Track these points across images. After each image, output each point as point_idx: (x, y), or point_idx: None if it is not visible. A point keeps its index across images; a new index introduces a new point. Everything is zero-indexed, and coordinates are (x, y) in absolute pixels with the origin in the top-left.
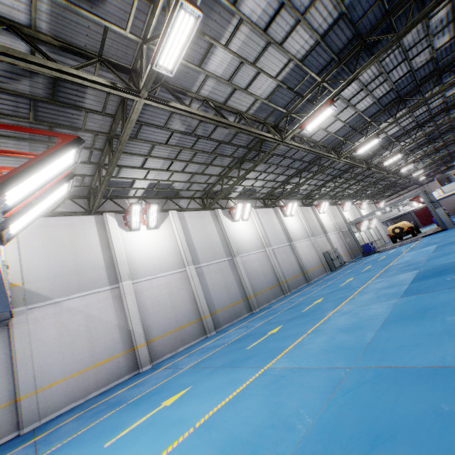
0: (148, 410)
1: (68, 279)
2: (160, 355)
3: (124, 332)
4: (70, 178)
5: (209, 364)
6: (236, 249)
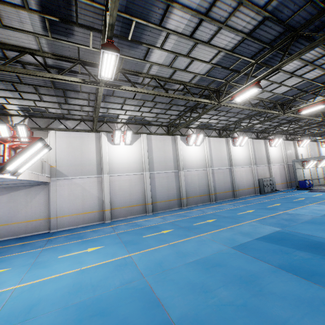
0: (82, 249)
1: (76, 168)
2: (117, 217)
3: (100, 201)
4: (46, 148)
5: (123, 236)
6: (183, 165)
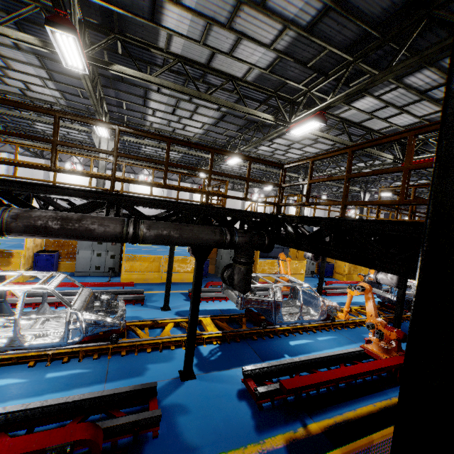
0: None
1: None
2: None
3: None
4: None
5: None
6: None
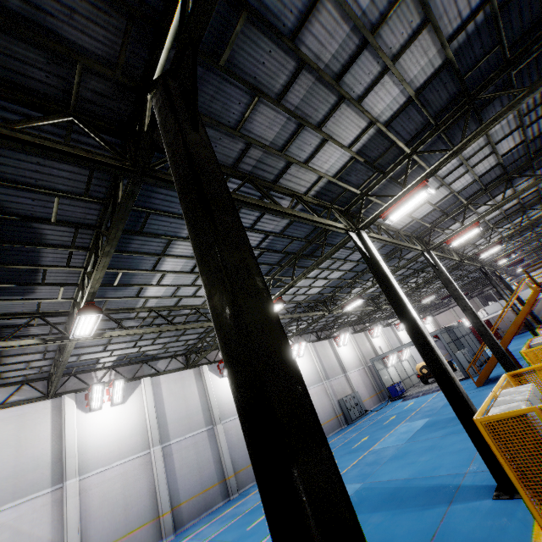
0: None
1: (4, 485)
2: None
3: None
4: None
5: None
6: (220, 413)
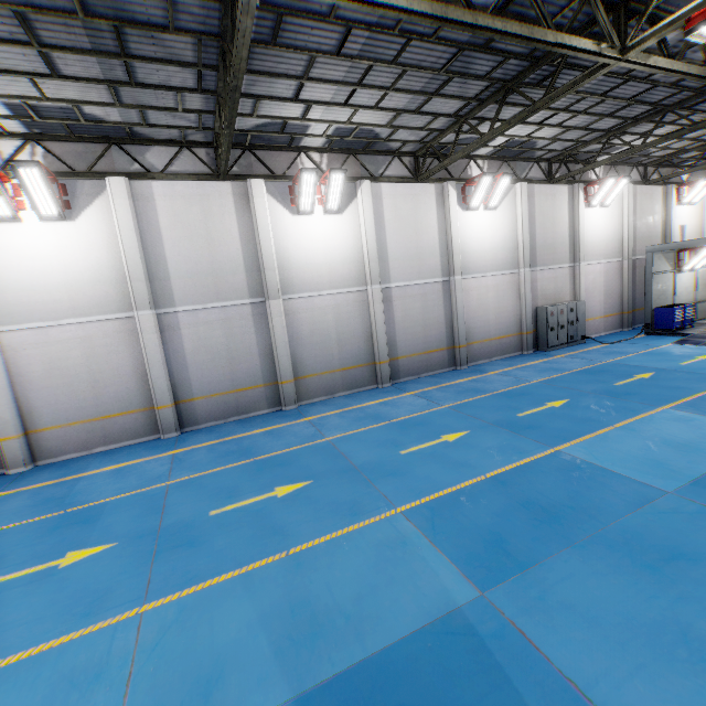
0: None
1: None
2: (55, 454)
3: None
4: None
5: None
6: (282, 281)
